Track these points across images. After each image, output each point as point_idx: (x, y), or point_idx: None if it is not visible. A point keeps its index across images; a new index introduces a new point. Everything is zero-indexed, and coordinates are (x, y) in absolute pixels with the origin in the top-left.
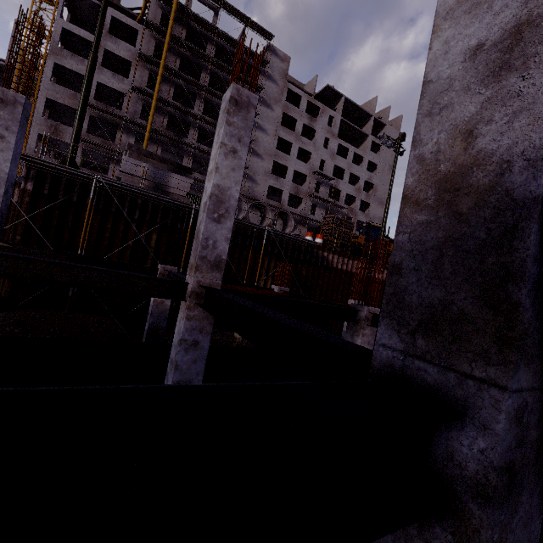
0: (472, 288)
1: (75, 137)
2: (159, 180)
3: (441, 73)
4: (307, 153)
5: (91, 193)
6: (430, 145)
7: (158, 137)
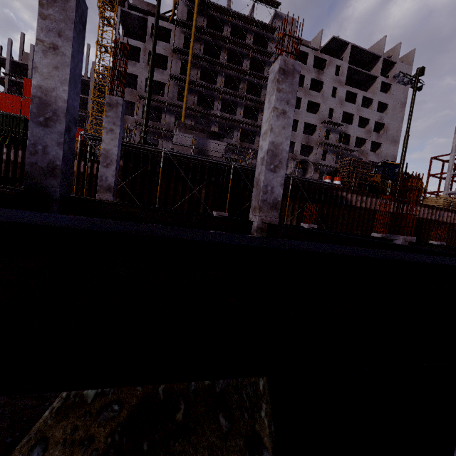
0: None
1: (145, 123)
2: (201, 147)
3: None
4: (316, 105)
5: (161, 163)
6: None
7: (191, 113)
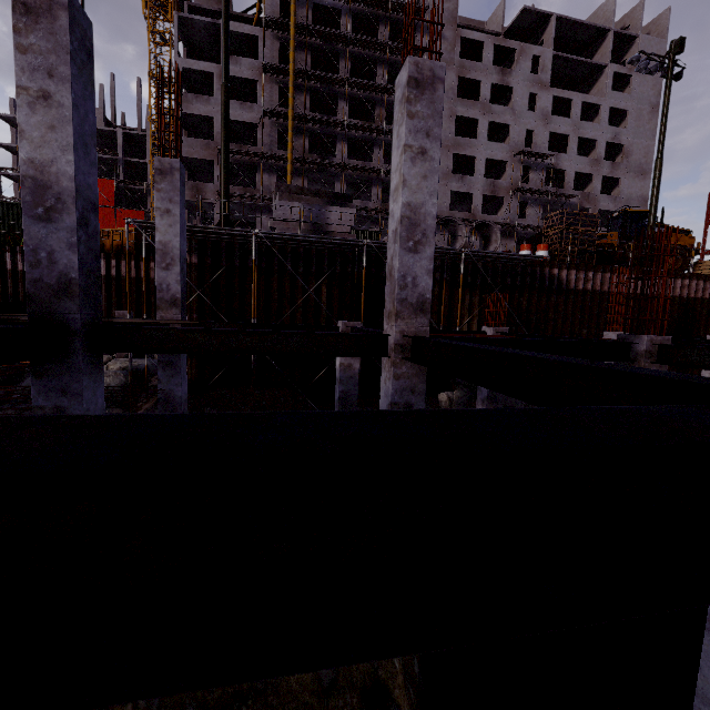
0: None
1: (224, 193)
2: (317, 219)
3: None
4: (503, 128)
5: (253, 253)
6: None
7: (301, 166)
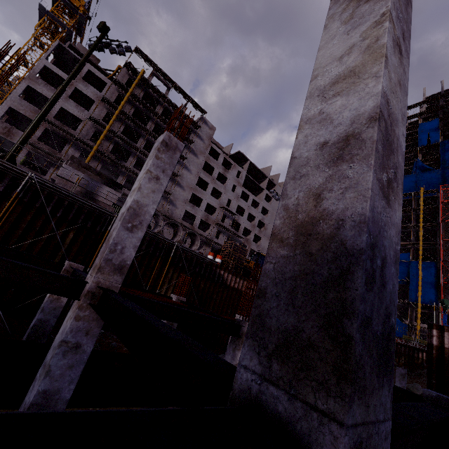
0: (317, 317)
1: (22, 140)
2: (91, 188)
3: (302, 154)
4: (219, 193)
5: (19, 187)
6: (293, 199)
7: (101, 156)
